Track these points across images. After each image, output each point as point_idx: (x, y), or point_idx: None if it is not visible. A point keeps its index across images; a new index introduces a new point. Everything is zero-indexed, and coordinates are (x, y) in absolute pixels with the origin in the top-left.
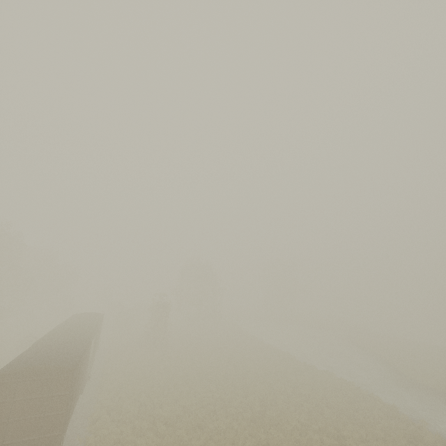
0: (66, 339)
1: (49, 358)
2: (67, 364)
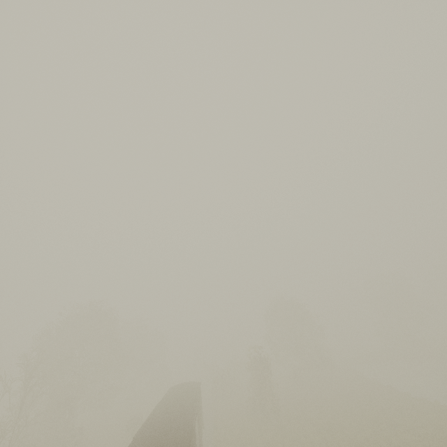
0: (166, 427)
1: None
2: None
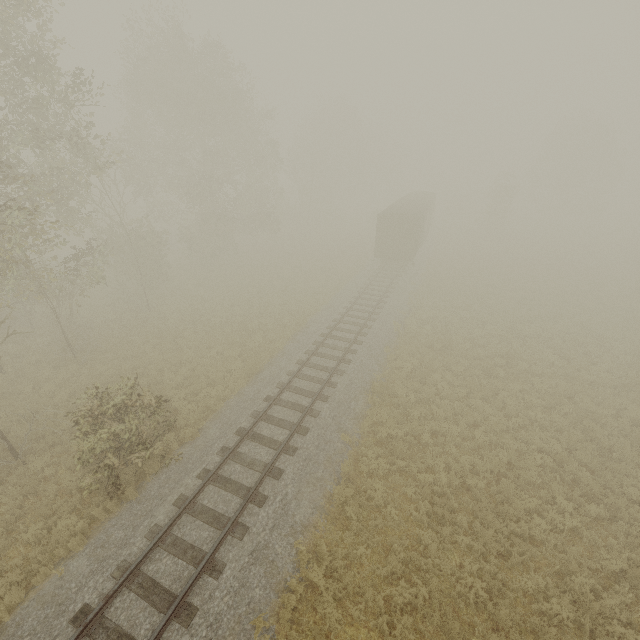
0: (409, 205)
1: (402, 211)
2: (414, 215)
